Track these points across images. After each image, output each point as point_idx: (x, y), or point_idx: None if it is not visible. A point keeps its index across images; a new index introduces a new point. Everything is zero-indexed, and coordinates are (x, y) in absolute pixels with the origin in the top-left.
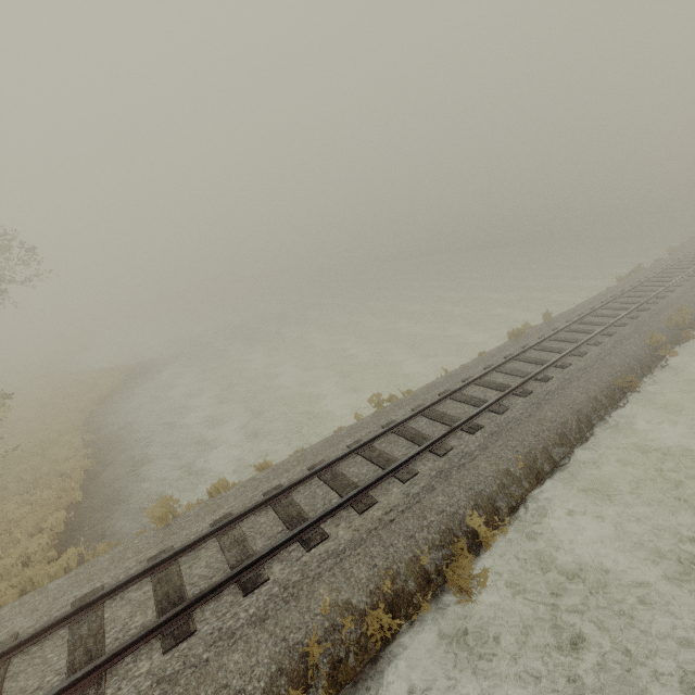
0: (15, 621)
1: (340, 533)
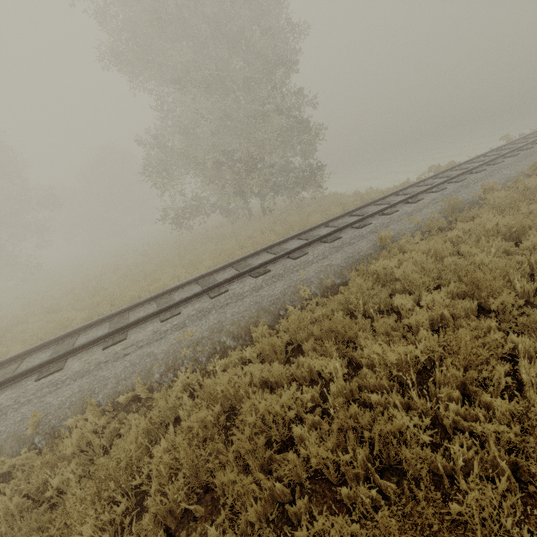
0: None
1: None
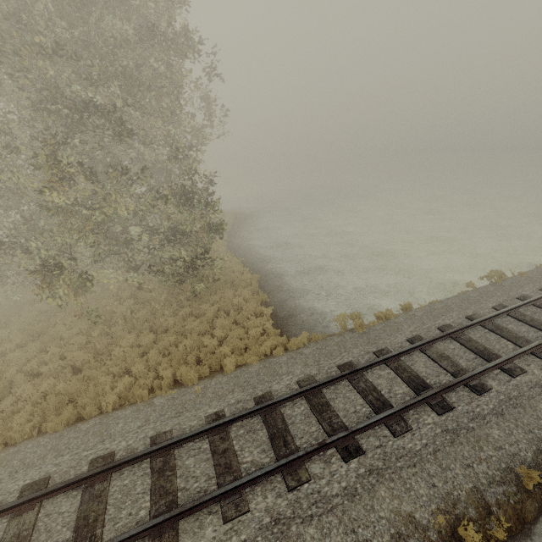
0: (298, 367)
1: (535, 371)
